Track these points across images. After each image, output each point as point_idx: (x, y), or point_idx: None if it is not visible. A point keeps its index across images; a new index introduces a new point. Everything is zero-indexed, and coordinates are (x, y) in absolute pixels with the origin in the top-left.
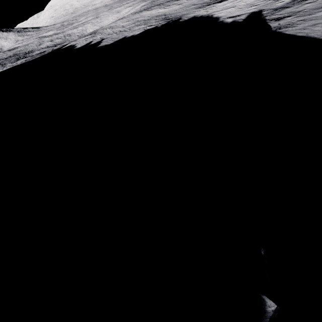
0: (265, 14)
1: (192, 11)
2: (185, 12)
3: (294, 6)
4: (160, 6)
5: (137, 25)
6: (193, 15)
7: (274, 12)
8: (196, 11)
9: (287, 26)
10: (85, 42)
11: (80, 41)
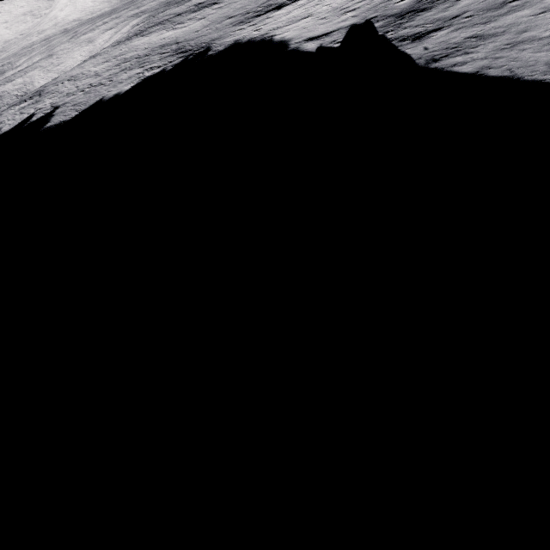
0: (382, 27)
1: (230, 31)
2: (215, 34)
3: (436, 6)
4: (165, 25)
5: (124, 70)
6: (233, 40)
7: (401, 23)
8: (237, 30)
9: (448, 54)
10: (20, 116)
11: (9, 114)
